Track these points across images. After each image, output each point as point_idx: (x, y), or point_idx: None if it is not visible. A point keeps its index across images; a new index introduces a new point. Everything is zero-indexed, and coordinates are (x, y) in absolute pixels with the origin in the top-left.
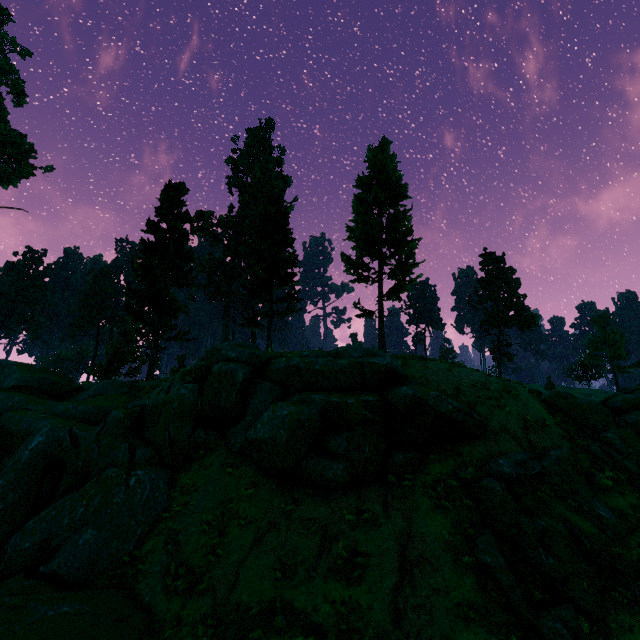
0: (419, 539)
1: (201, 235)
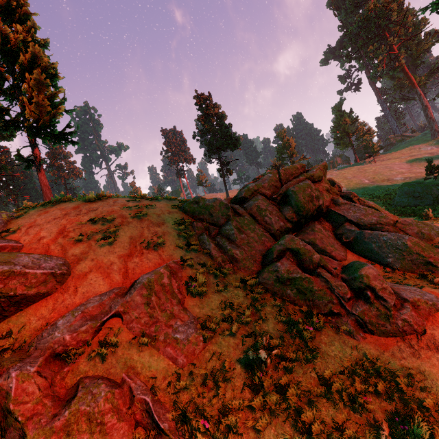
0: None
1: None
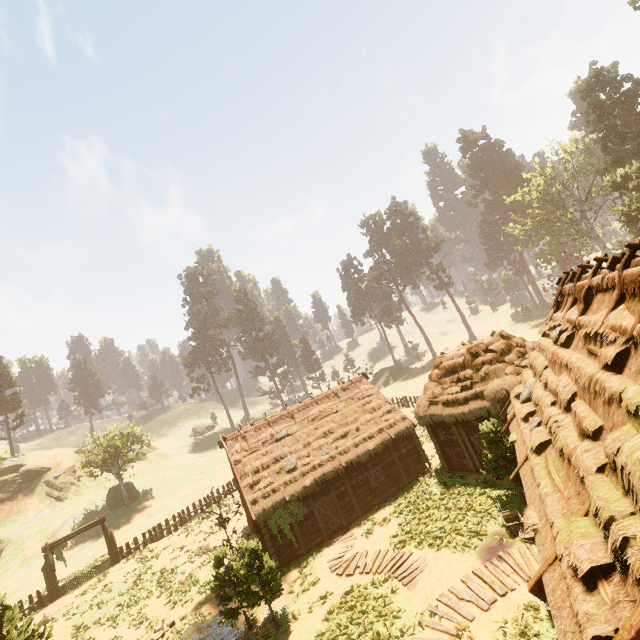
0: (33, 497)
1: None
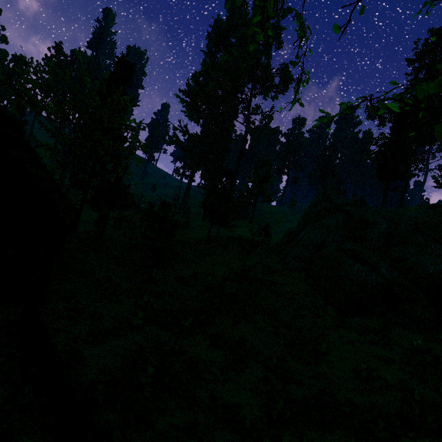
0: None
1: (371, 119)
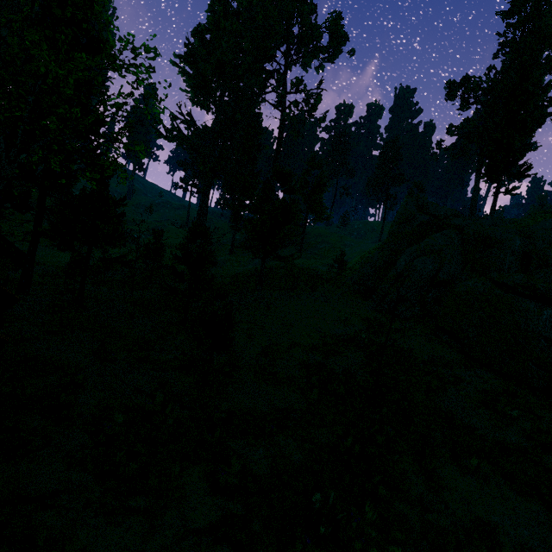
0: None
1: (451, 100)
